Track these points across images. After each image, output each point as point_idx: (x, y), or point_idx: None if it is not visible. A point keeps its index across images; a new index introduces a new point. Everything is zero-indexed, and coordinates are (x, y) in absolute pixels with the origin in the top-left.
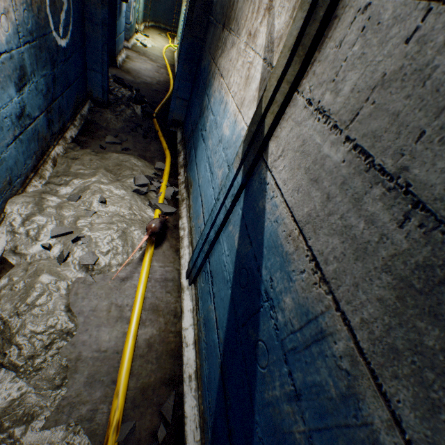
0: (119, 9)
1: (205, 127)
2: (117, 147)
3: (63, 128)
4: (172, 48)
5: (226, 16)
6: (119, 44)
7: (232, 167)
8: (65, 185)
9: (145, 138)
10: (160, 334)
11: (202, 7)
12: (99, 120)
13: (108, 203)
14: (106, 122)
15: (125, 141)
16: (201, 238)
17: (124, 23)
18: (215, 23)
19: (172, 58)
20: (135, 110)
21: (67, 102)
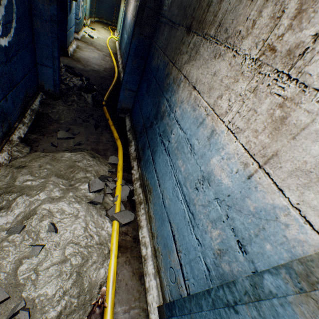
0: (70, 6)
1: (168, 137)
2: (69, 142)
3: (9, 131)
4: (113, 39)
5: (192, 18)
6: (70, 36)
7: (286, 301)
8: (5, 209)
9: (97, 128)
10: None
11: (152, 8)
12: (51, 112)
13: (58, 228)
14: (57, 115)
15: (77, 134)
16: (188, 317)
17: (74, 19)
18: (172, 24)
19: (114, 47)
20: (86, 99)
21: (13, 102)
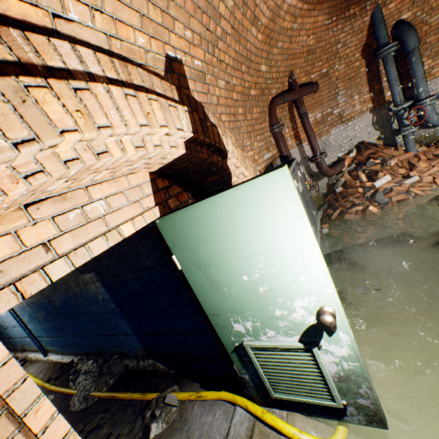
0: None
1: (3, 325)
2: None
3: None
4: None
5: None
6: None
7: (10, 313)
8: None
9: None
10: (47, 370)
11: None
12: None
13: None
14: None
15: None
16: (30, 338)
17: None
18: None
19: None
20: None
21: None
